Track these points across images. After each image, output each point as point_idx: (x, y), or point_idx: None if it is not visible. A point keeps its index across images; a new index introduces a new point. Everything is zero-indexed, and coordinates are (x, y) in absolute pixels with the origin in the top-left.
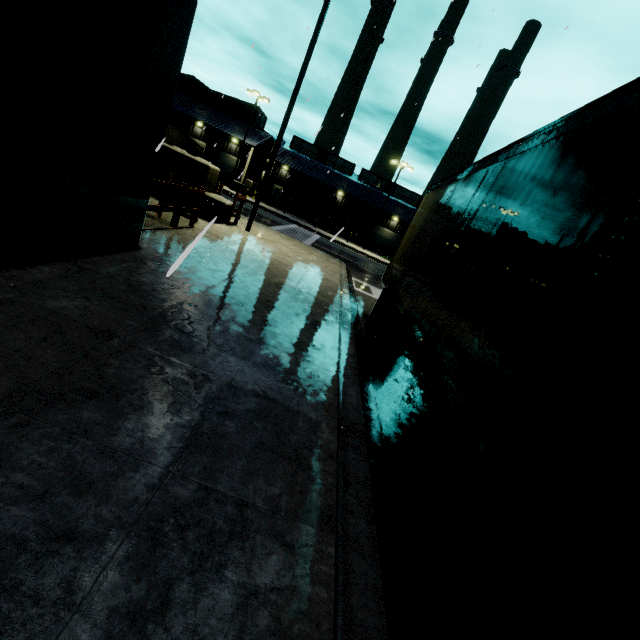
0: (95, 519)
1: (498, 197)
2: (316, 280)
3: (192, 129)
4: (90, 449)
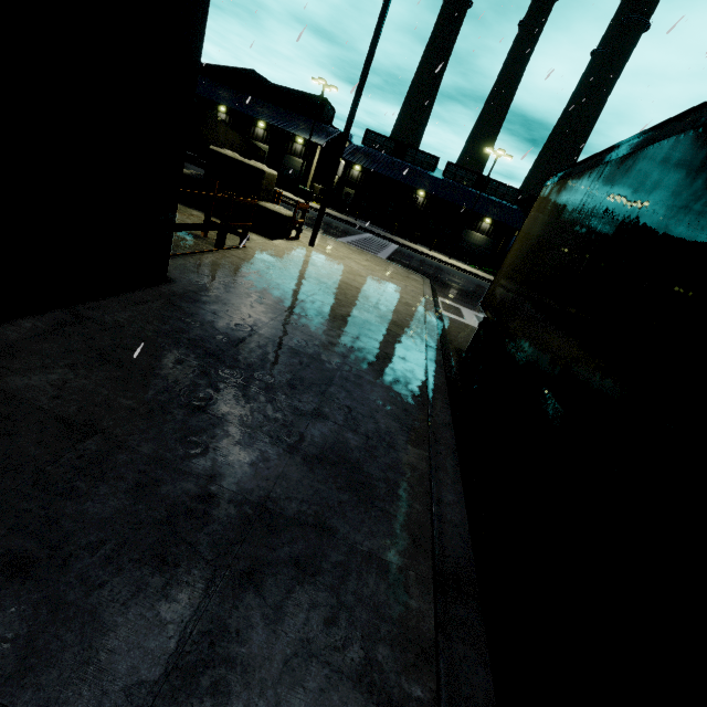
0: None
1: None
2: (394, 306)
3: (253, 131)
4: None
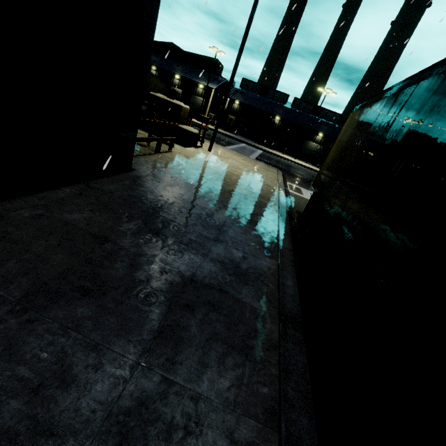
0: (75, 413)
1: (436, 109)
2: (259, 186)
3: (172, 81)
4: (79, 342)
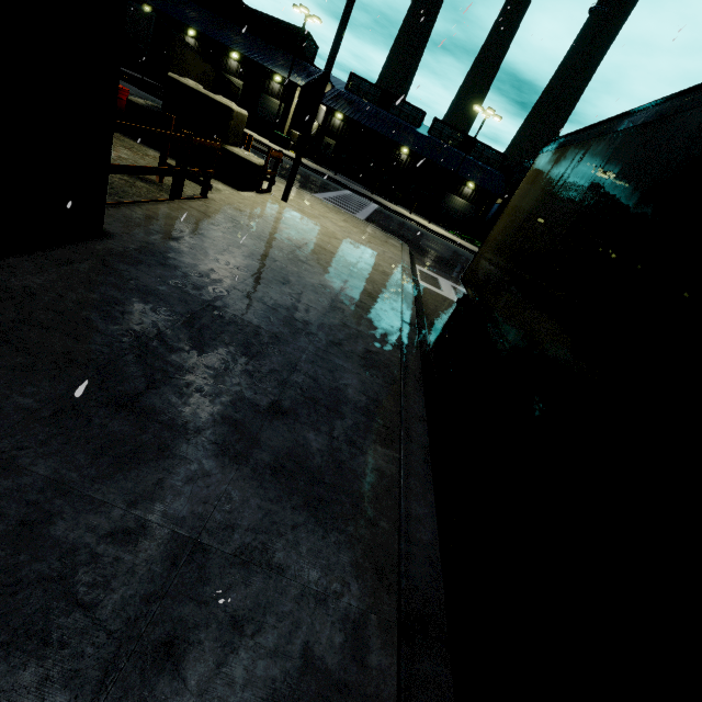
0: None
1: None
2: (370, 275)
3: (226, 62)
4: None
